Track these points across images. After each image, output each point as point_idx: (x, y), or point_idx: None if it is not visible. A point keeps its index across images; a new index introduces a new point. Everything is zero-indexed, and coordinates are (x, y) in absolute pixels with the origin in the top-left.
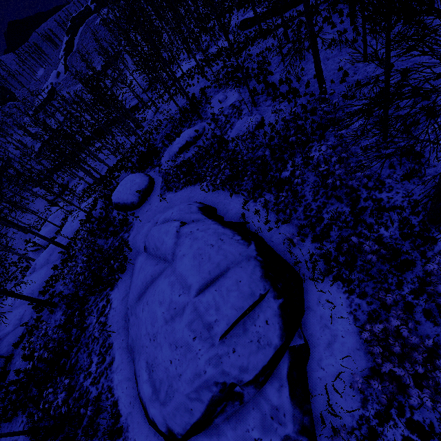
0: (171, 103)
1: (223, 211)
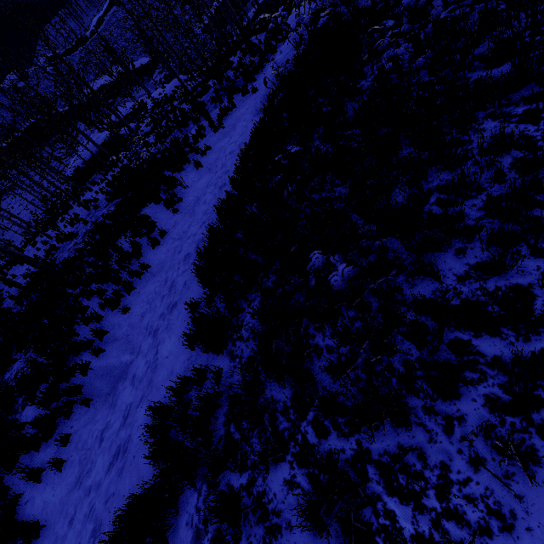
0: None
1: None
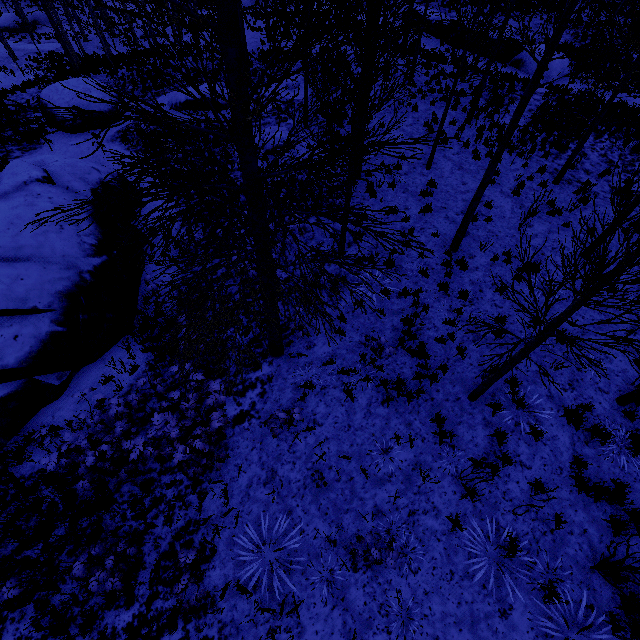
0: (252, 35)
1: (144, 212)
